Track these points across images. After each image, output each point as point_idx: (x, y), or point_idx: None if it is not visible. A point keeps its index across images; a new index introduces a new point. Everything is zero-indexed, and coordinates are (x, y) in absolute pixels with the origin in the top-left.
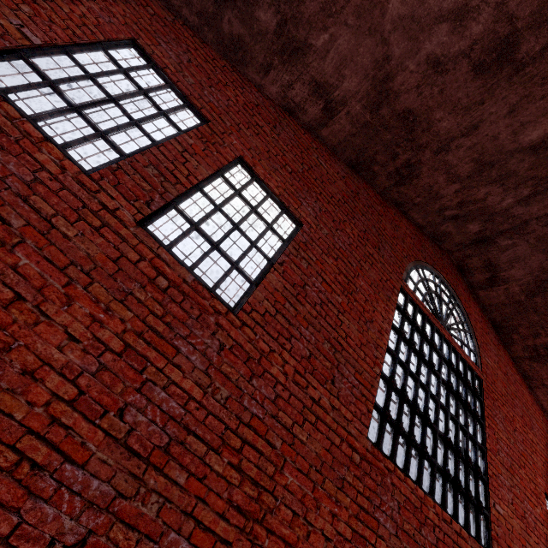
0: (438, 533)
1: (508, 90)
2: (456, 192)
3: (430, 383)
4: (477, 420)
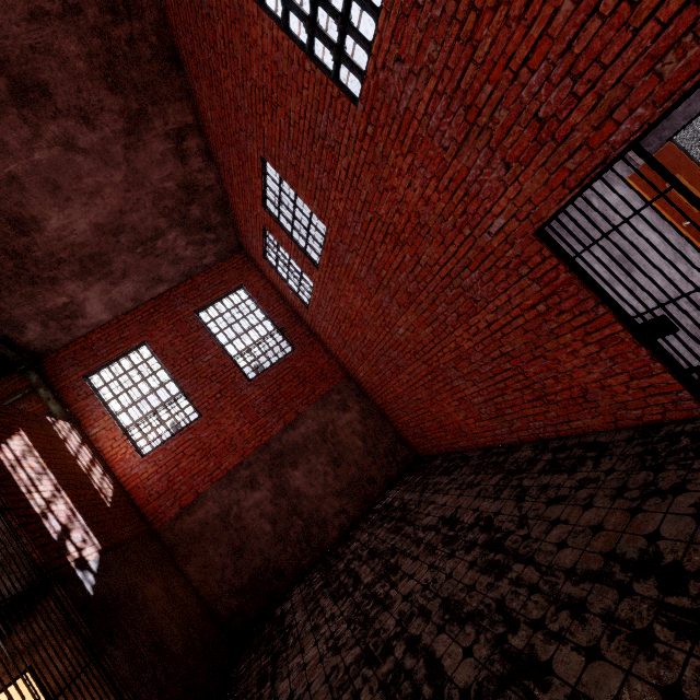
0: None
1: (5, 46)
2: None
3: None
4: None
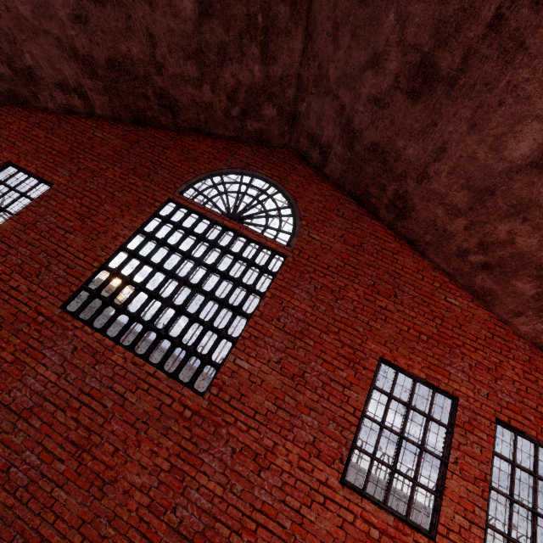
0: (120, 370)
1: None
2: (214, 91)
3: (175, 267)
4: (250, 292)
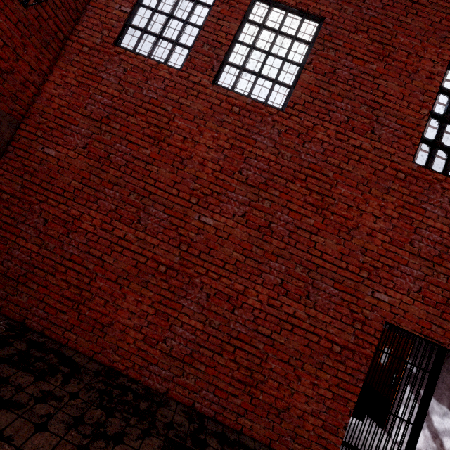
0: None
1: None
2: None
3: None
4: None
